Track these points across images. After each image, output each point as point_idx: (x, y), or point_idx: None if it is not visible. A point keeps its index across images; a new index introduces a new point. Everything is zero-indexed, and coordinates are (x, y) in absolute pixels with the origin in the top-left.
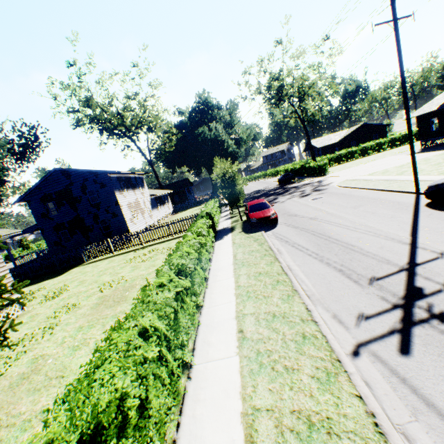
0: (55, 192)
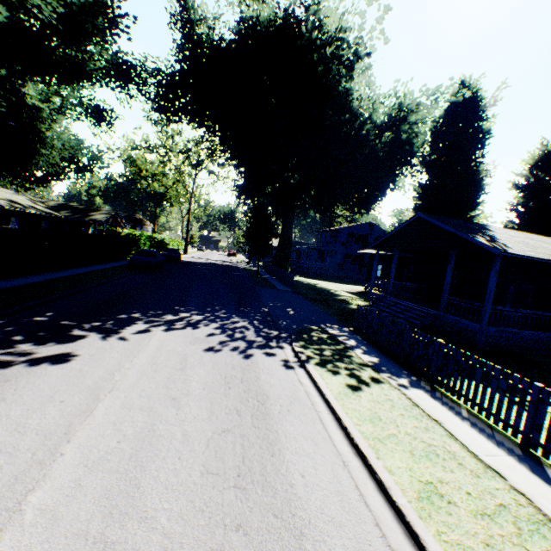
0: (358, 234)
